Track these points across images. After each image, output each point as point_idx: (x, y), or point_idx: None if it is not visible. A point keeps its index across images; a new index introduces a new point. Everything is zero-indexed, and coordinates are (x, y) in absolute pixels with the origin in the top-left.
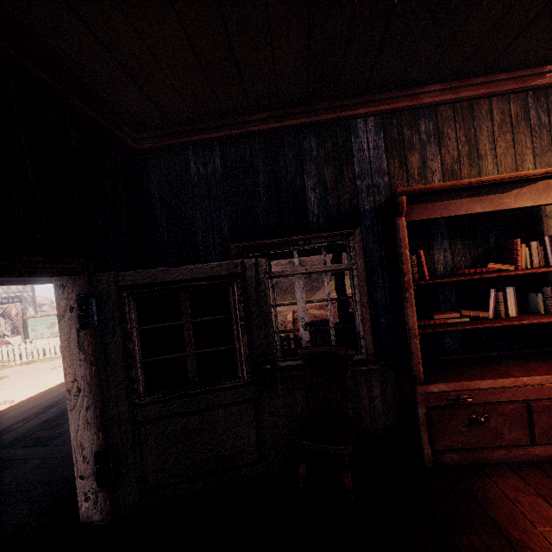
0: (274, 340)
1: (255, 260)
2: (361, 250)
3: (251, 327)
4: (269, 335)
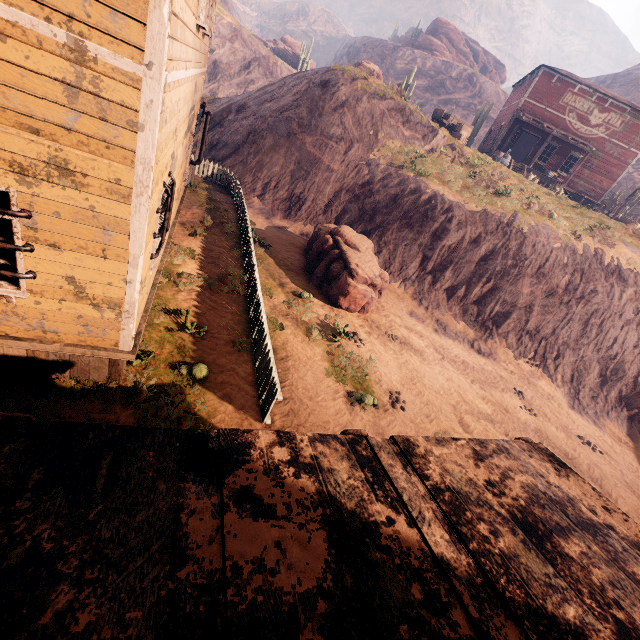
0: None
1: None
2: None
3: None
4: None
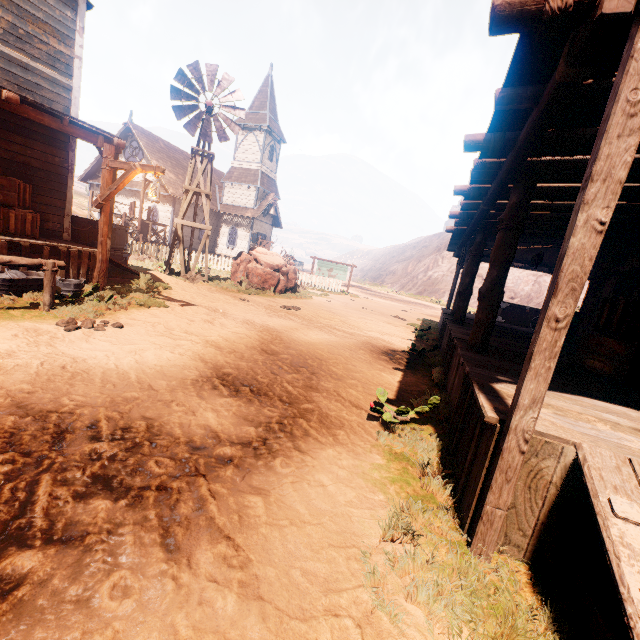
0: None
1: None
2: None
3: None
4: None
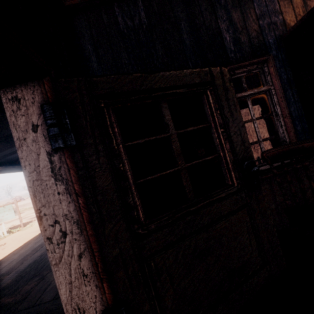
0: (249, 144)
1: (219, 68)
2: (276, 72)
3: (229, 133)
4: (244, 140)
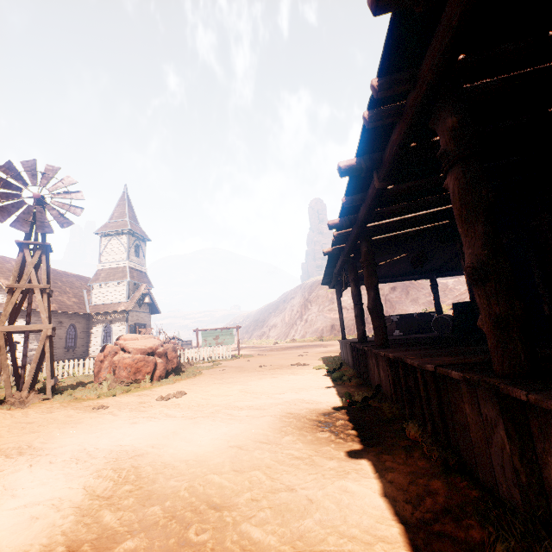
0: None
1: None
2: None
3: None
4: None
